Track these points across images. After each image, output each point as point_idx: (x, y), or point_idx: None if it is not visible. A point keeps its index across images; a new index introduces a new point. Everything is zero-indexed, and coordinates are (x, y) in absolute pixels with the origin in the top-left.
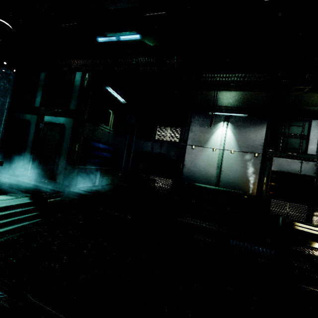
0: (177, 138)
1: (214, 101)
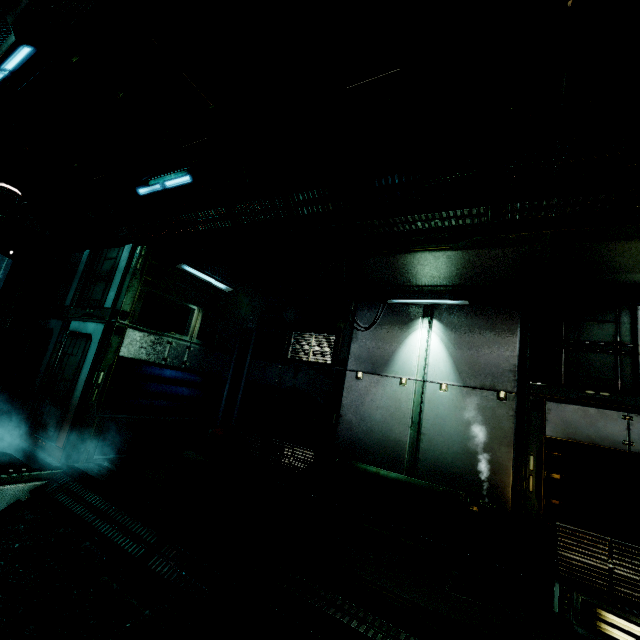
0: (328, 355)
1: (379, 276)
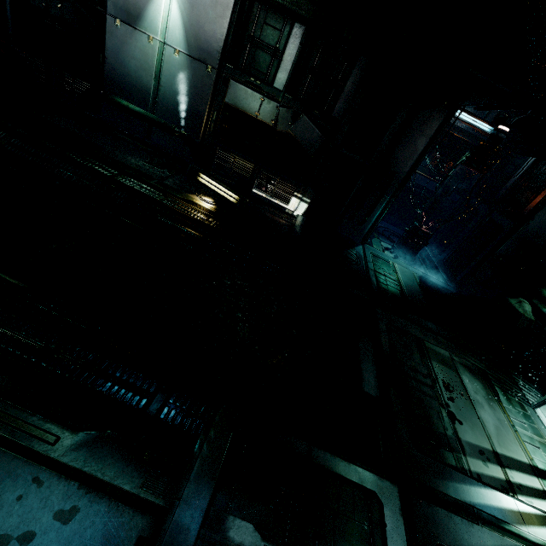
0: None
1: None
